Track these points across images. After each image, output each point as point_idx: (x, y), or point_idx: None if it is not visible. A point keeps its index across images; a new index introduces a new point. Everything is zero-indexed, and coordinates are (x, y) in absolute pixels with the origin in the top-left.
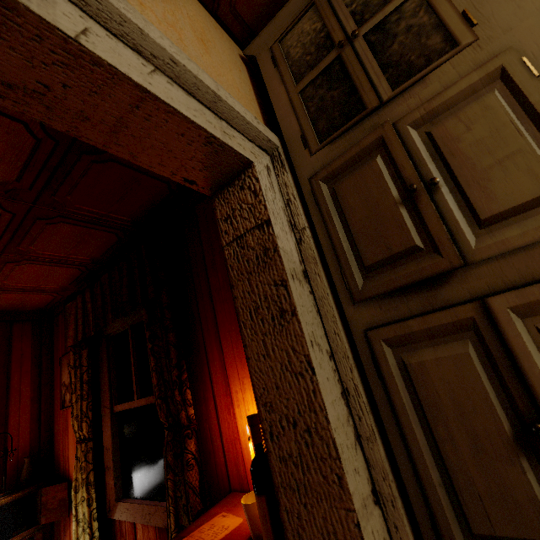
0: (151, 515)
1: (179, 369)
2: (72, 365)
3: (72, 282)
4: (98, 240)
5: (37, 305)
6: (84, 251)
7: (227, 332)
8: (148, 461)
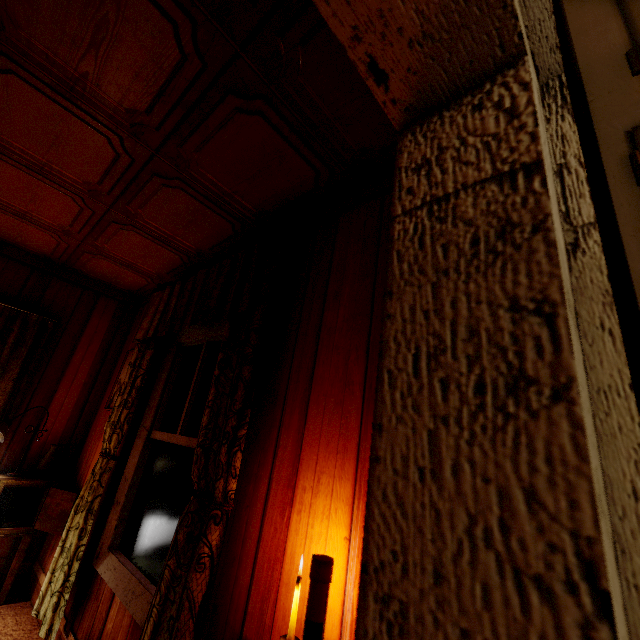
0: (134, 597)
1: (239, 419)
2: (131, 362)
3: (169, 271)
4: (211, 227)
5: (129, 285)
6: (193, 237)
7: (322, 394)
8: (161, 520)
